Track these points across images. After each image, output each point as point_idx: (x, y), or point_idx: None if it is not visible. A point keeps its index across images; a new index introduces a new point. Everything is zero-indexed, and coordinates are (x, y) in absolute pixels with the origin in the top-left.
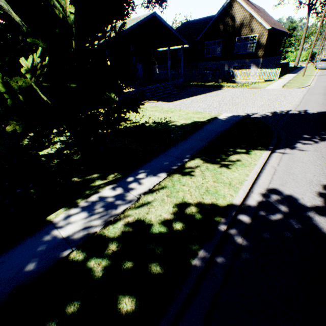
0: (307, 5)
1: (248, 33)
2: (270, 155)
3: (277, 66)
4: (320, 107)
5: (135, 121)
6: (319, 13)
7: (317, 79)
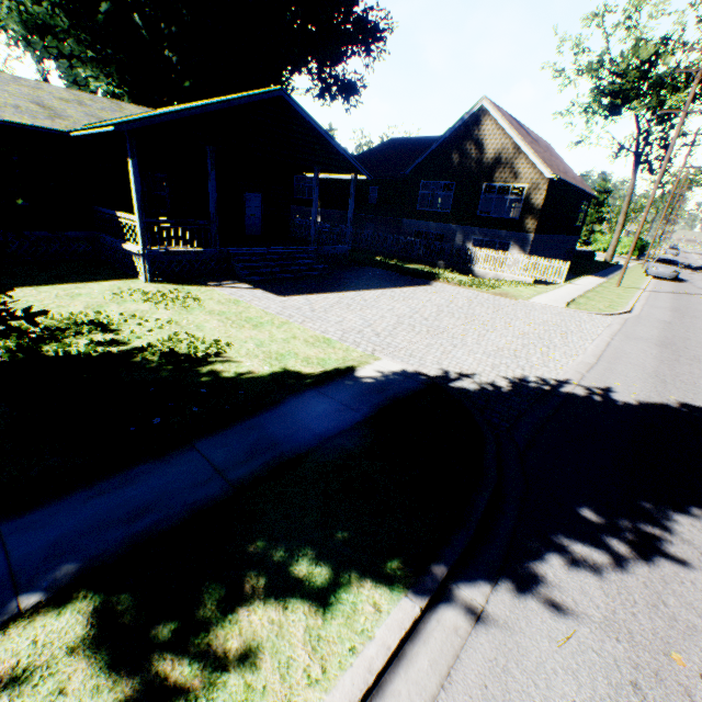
0: (633, 154)
1: (509, 180)
2: (420, 621)
3: (570, 256)
4: (647, 384)
5: (124, 337)
6: (655, 171)
7: (648, 298)
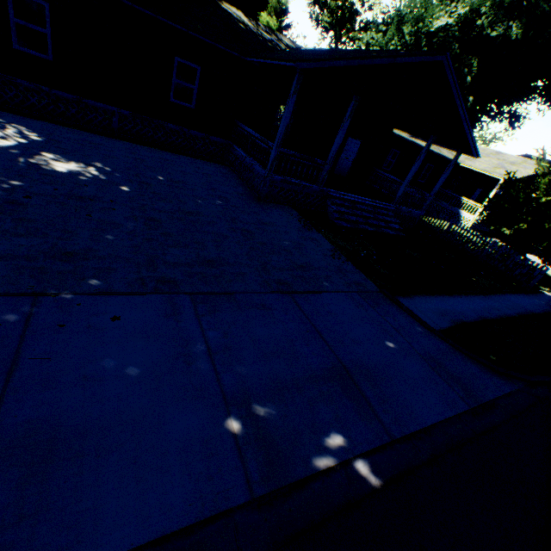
0: None
1: None
2: None
3: None
4: None
5: None
6: None
7: None
